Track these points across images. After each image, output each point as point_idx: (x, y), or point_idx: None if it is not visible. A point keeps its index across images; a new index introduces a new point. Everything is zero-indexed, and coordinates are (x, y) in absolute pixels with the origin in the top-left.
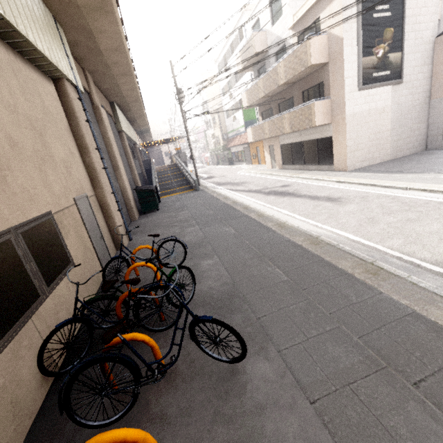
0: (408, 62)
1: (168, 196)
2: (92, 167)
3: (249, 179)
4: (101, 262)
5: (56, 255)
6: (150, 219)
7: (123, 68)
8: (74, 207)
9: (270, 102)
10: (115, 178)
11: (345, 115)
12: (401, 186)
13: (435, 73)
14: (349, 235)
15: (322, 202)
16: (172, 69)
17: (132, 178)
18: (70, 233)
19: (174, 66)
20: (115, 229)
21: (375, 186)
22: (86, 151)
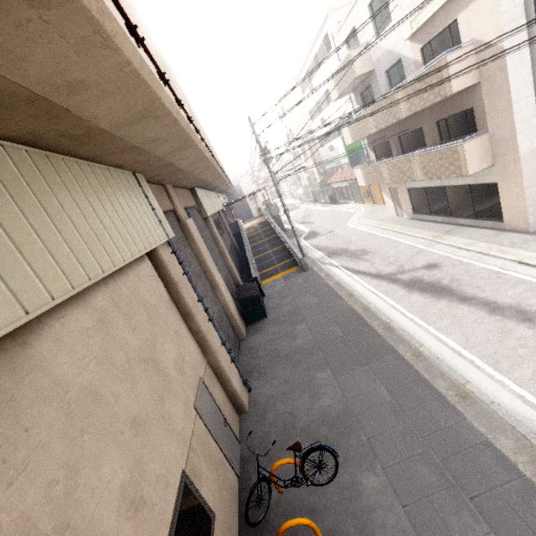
0: None
1: (270, 280)
2: (199, 333)
3: (370, 243)
4: (232, 465)
5: (199, 532)
6: (261, 339)
7: (204, 168)
8: (196, 419)
9: (385, 134)
10: (215, 298)
11: (519, 156)
12: None
13: None
14: None
15: (512, 323)
16: (251, 126)
17: (226, 267)
18: (202, 469)
19: (254, 124)
20: (234, 393)
21: None
22: (191, 318)
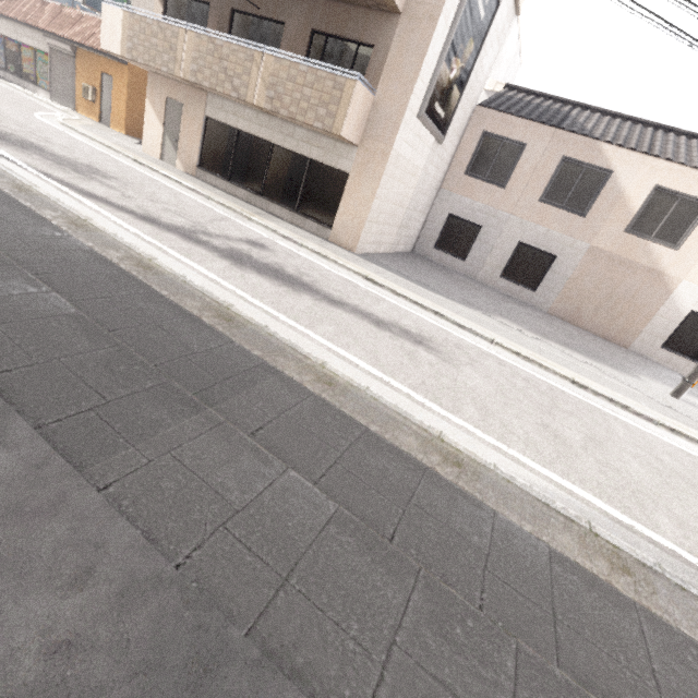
0: (455, 117)
1: None
2: None
3: (110, 166)
4: None
5: None
6: None
7: None
8: None
9: None
10: None
11: (392, 151)
12: (484, 334)
13: (459, 154)
14: (595, 500)
15: (408, 343)
16: None
17: None
18: None
19: None
20: None
21: (442, 318)
22: None
